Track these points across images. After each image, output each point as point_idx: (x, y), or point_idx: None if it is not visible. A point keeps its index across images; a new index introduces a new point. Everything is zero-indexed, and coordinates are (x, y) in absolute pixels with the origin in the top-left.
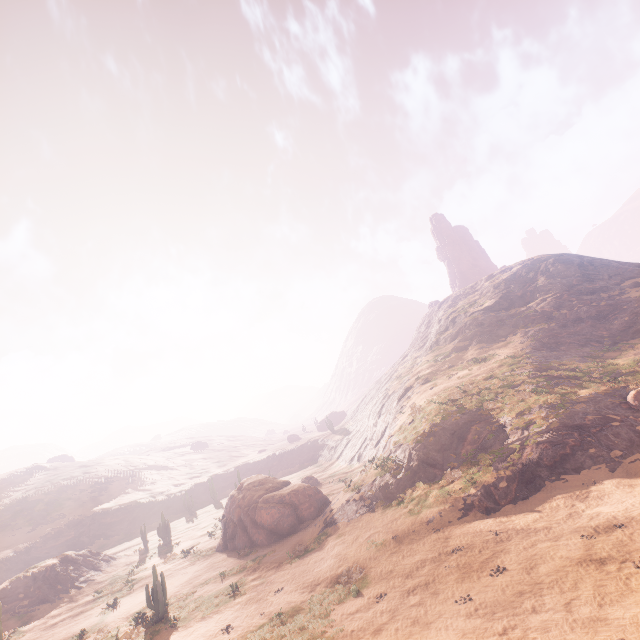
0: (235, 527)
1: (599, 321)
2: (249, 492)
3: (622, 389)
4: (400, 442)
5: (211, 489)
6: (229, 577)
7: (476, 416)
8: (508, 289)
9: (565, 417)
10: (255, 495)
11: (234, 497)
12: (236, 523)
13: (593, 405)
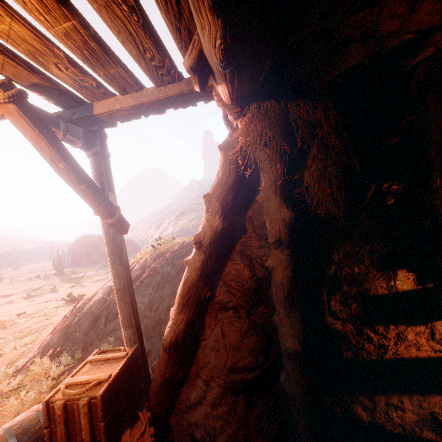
0: (82, 255)
1: None
2: (93, 239)
3: None
4: (184, 227)
5: (14, 256)
6: (93, 267)
7: None
8: None
9: None
10: (98, 240)
11: (81, 241)
12: (84, 252)
13: None
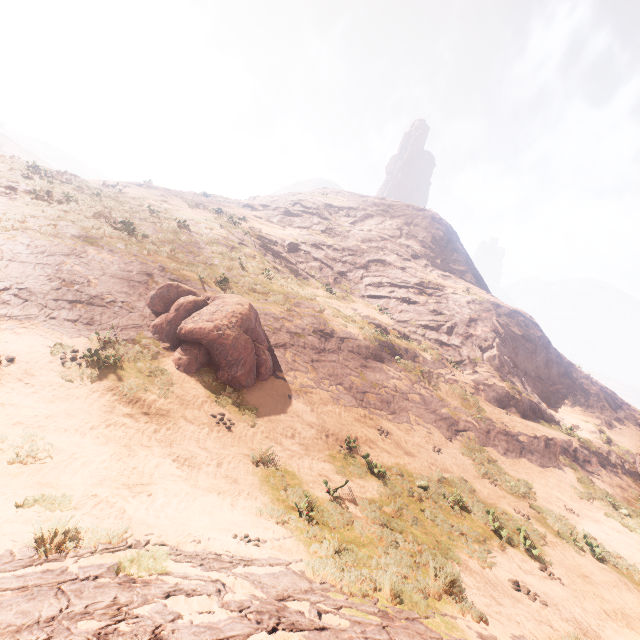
0: None
1: (369, 271)
2: None
3: (202, 287)
4: None
5: None
6: None
7: (6, 189)
8: (368, 207)
9: (45, 243)
10: None
11: None
12: None
13: (117, 264)
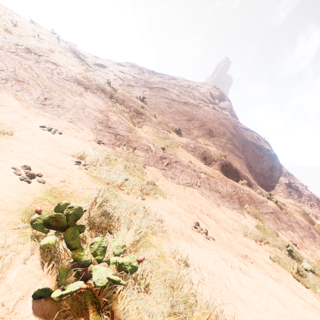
0: None
1: (152, 90)
2: None
3: None
4: None
5: None
6: None
7: None
8: (176, 77)
9: None
10: None
11: None
12: None
13: None
